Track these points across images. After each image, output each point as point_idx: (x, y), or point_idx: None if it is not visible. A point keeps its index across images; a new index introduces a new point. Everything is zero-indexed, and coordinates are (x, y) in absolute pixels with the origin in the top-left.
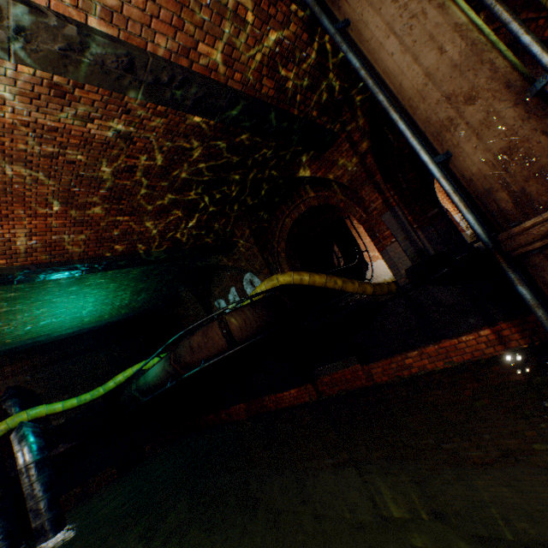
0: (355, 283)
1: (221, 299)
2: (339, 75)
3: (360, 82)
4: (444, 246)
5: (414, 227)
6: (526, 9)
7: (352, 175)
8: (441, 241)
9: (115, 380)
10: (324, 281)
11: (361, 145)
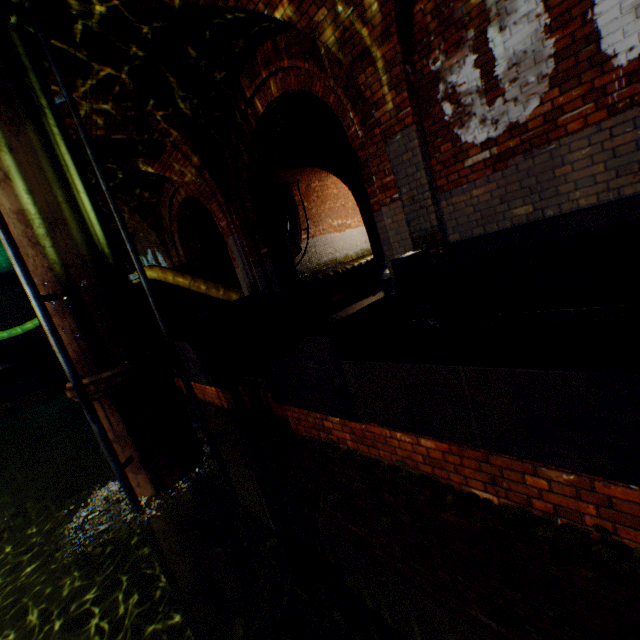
0: (221, 291)
1: (143, 256)
2: (107, 98)
3: (150, 100)
4: (267, 288)
5: (250, 260)
6: (313, 59)
7: (199, 186)
8: (265, 282)
9: (33, 322)
10: (188, 284)
11: (194, 159)
